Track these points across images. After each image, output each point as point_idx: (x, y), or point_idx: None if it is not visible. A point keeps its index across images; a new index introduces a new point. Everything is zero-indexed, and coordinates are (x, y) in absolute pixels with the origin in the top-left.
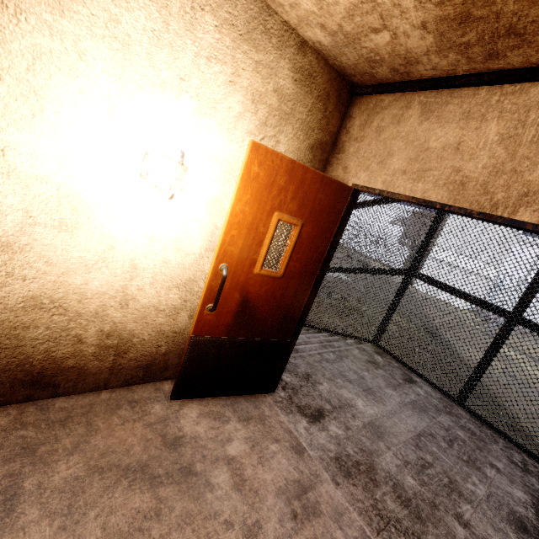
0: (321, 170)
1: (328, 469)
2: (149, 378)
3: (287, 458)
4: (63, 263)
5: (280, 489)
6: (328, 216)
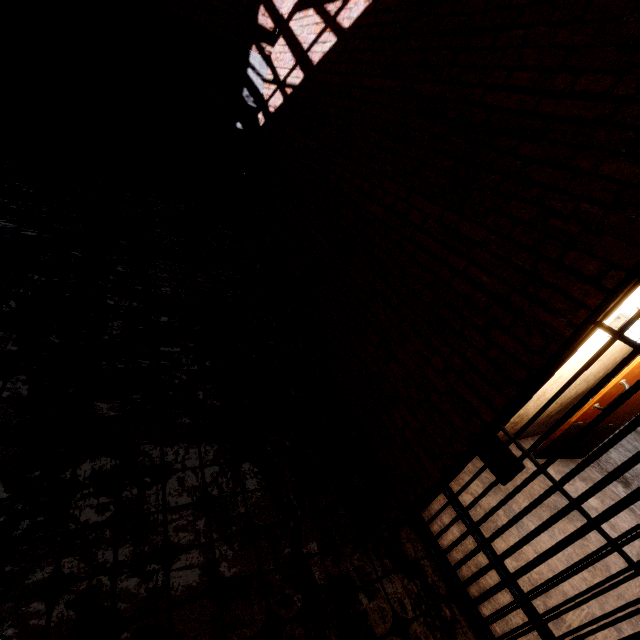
0: None
1: None
2: None
3: (627, 514)
4: None
5: None
6: None
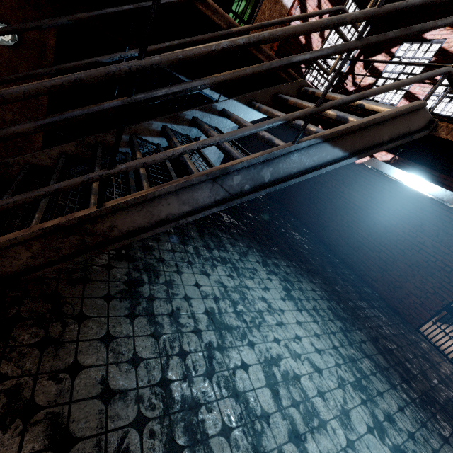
0: None
1: None
2: None
3: None
4: None
5: None
6: None
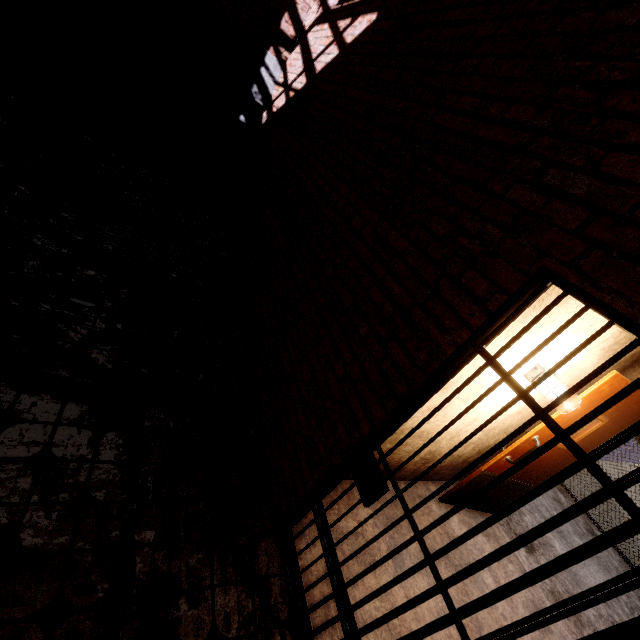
0: (628, 366)
1: (549, 599)
2: (423, 478)
3: None
4: (449, 416)
5: (524, 603)
6: (629, 418)
